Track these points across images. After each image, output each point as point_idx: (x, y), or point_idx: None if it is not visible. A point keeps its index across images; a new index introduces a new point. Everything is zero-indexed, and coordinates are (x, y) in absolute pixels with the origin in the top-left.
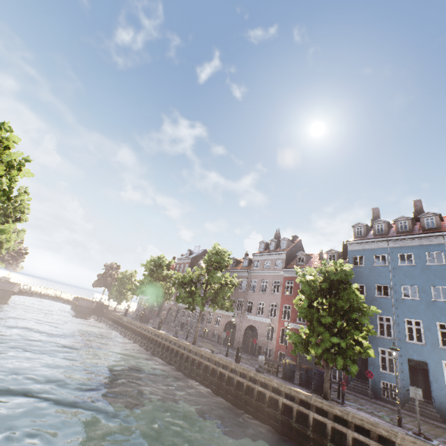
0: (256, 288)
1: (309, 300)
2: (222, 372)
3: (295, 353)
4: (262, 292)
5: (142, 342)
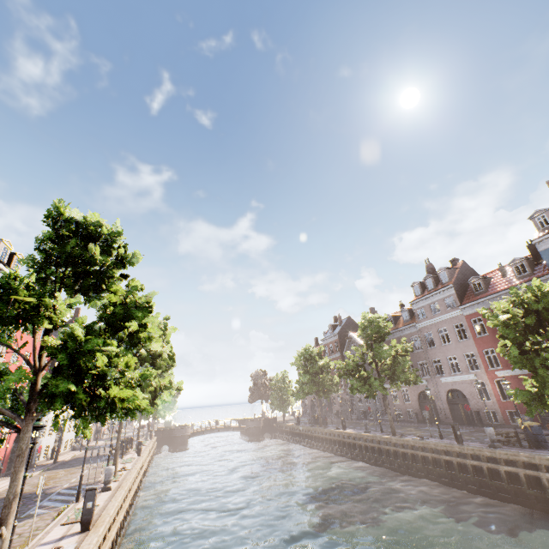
0: (434, 342)
1: (518, 344)
2: (447, 459)
3: (531, 415)
4: (445, 344)
5: (333, 449)
